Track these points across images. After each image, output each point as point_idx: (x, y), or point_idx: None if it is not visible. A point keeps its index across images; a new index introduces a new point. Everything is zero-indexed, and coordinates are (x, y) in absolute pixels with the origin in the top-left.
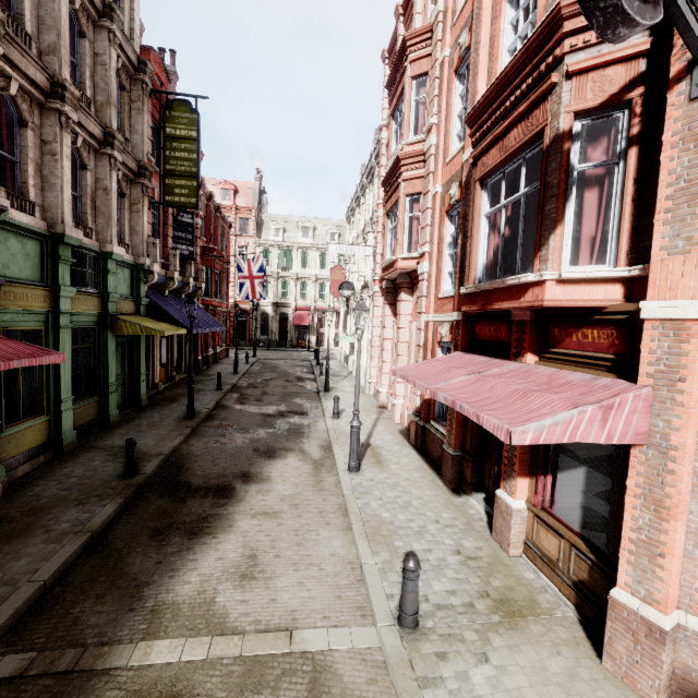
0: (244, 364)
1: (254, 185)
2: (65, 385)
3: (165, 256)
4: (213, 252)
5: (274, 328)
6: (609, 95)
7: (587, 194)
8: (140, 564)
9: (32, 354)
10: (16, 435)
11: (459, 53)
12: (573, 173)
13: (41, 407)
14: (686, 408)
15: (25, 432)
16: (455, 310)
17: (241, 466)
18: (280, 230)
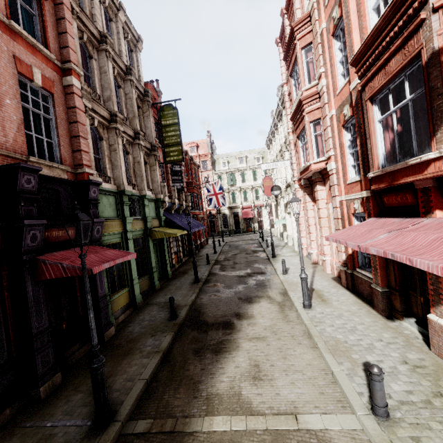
0: (218, 247)
1: (207, 140)
2: (134, 270)
3: (169, 191)
4: (192, 184)
5: (231, 222)
6: None
7: None
8: (192, 370)
9: (122, 255)
10: (116, 300)
11: (334, 23)
12: None
13: (125, 283)
14: None
15: (120, 298)
16: (363, 189)
17: (233, 309)
18: (226, 163)
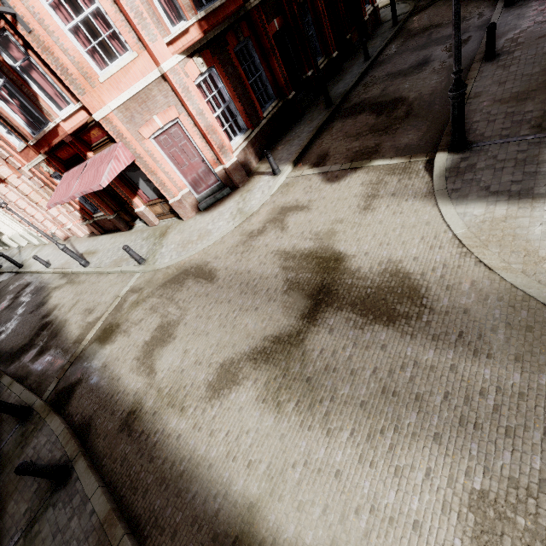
0: None
1: None
2: None
3: None
4: None
5: None
6: None
7: (33, 75)
8: (51, 355)
9: None
10: None
11: None
12: (18, 70)
13: None
14: (131, 142)
15: None
16: (38, 154)
17: (36, 319)
18: None
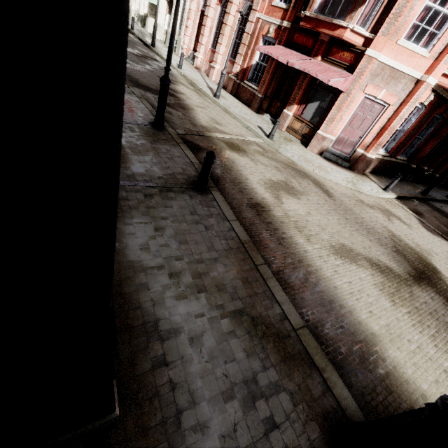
0: None
1: None
2: None
3: None
4: None
5: None
6: None
7: None
8: (178, 114)
9: None
10: None
11: None
12: None
13: None
14: (359, 83)
15: None
16: (286, 20)
17: None
18: None
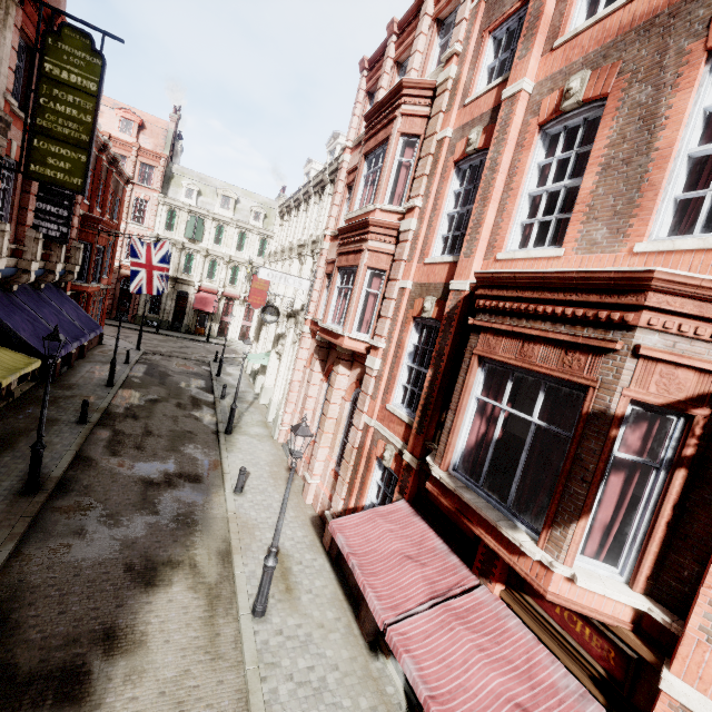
0: (123, 366)
1: (168, 126)
2: None
3: (18, 238)
4: (98, 223)
5: (168, 307)
6: (673, 400)
7: (613, 477)
8: None
9: None
10: None
11: (466, 149)
12: (610, 460)
13: None
14: None
15: None
16: (408, 449)
17: (104, 611)
18: (194, 192)
